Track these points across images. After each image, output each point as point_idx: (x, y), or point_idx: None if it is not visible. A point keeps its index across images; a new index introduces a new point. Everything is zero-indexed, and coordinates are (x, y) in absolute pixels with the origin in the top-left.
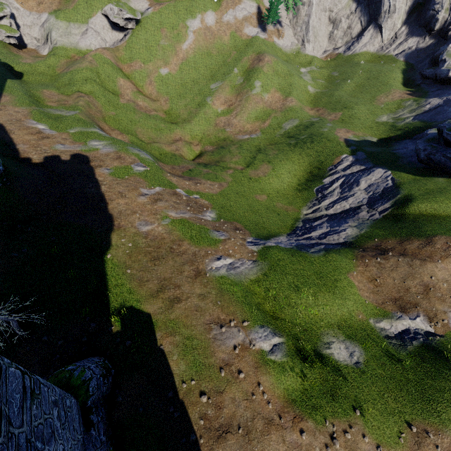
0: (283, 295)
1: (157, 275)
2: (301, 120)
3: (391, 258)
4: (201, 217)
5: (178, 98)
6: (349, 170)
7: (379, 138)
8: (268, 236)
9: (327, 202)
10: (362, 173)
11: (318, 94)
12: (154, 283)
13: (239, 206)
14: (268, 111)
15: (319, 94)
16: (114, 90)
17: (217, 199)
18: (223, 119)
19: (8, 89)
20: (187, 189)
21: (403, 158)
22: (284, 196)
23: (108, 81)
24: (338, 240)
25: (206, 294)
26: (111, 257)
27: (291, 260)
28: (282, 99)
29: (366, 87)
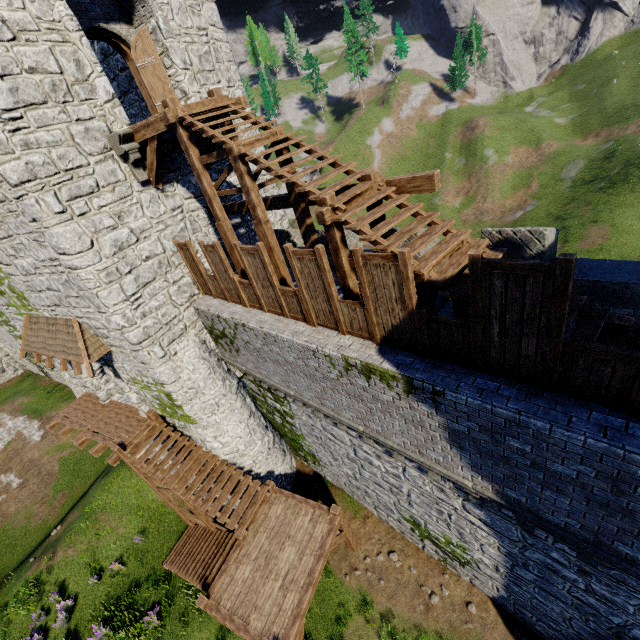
0: None
1: None
2: (586, 157)
3: None
4: None
5: None
6: None
7: None
8: None
9: None
10: None
11: (577, 120)
12: None
13: None
14: (523, 173)
15: (578, 119)
16: None
17: None
18: (468, 212)
19: None
20: None
21: None
22: None
23: None
24: None
25: None
26: None
27: None
28: (534, 151)
29: None
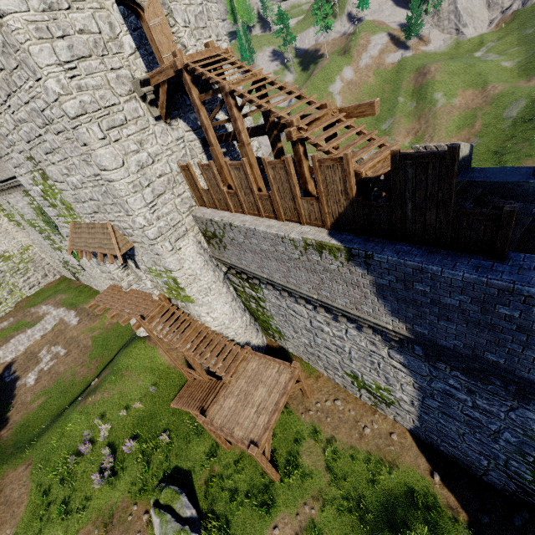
0: None
1: None
2: (528, 97)
3: None
4: None
5: None
6: None
7: None
8: None
9: None
10: None
11: (523, 63)
12: None
13: None
14: (469, 114)
15: (524, 62)
16: None
17: None
18: None
19: None
20: None
21: None
22: None
23: None
24: None
25: None
26: None
27: None
28: (479, 93)
29: None
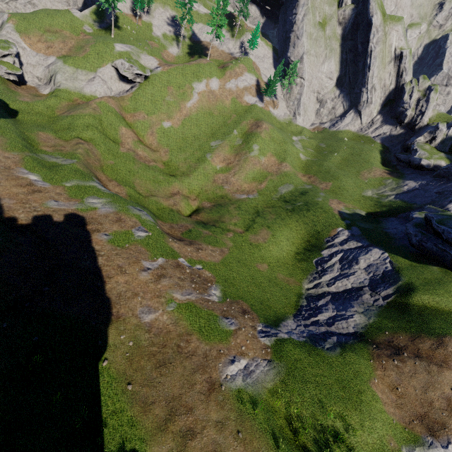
0: (307, 414)
1: (164, 391)
2: (295, 186)
3: (408, 361)
4: (208, 297)
5: (178, 151)
6: (347, 245)
7: (367, 212)
8: (276, 320)
9: (328, 277)
10: (360, 251)
11: (309, 162)
12: (161, 406)
13: (242, 277)
14: (264, 173)
15: (310, 162)
16: (115, 138)
17: (219, 269)
18: (221, 176)
19: (0, 129)
20: (189, 257)
21: (396, 240)
22: (284, 265)
23: (110, 129)
24: (348, 329)
25: (223, 420)
26: (108, 364)
27: (309, 361)
28: (278, 164)
29: (351, 161)
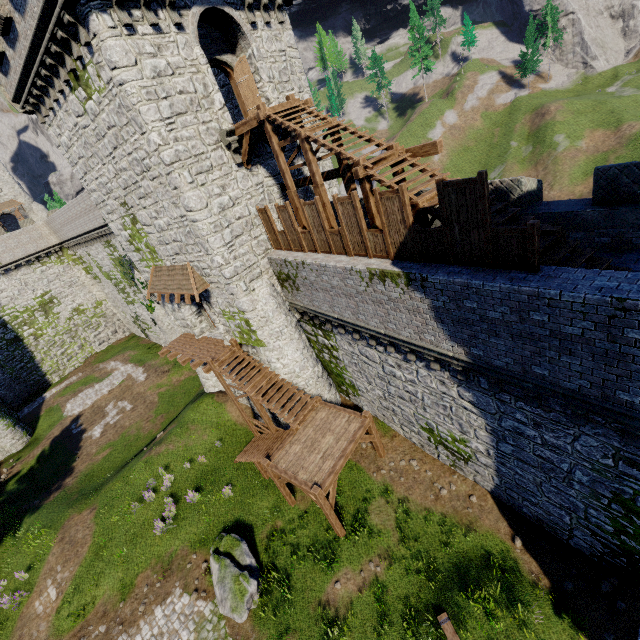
0: None
1: None
2: None
3: None
4: None
5: None
6: None
7: None
8: None
9: None
10: None
11: None
12: None
13: None
14: (598, 158)
15: None
16: None
17: None
18: None
19: None
20: None
21: None
22: None
23: None
24: None
25: None
26: None
27: None
28: (612, 133)
29: None
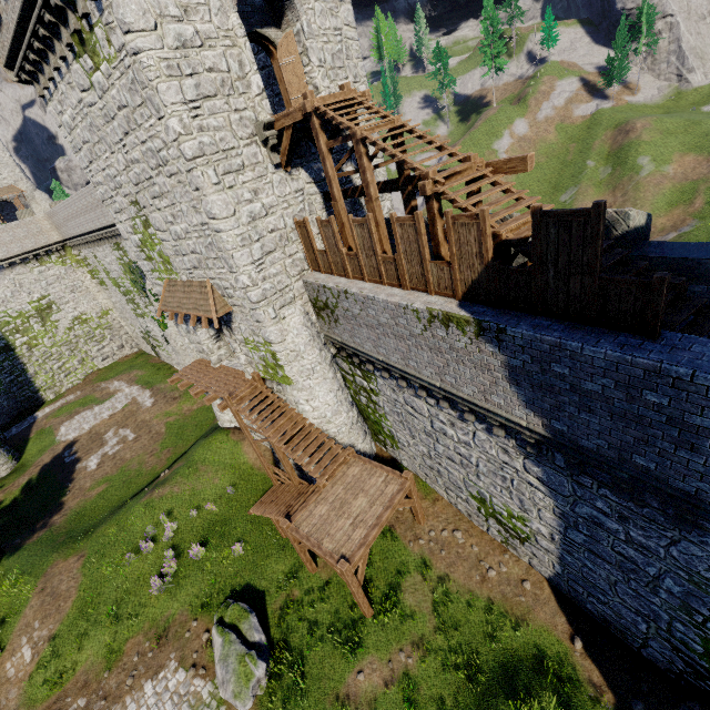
0: None
1: None
2: None
3: None
4: None
5: None
6: None
7: None
8: None
9: None
10: None
11: None
12: None
13: None
14: (686, 187)
15: None
16: None
17: None
18: None
19: None
20: None
21: None
22: None
23: None
24: None
25: None
26: None
27: None
28: (705, 160)
29: None
